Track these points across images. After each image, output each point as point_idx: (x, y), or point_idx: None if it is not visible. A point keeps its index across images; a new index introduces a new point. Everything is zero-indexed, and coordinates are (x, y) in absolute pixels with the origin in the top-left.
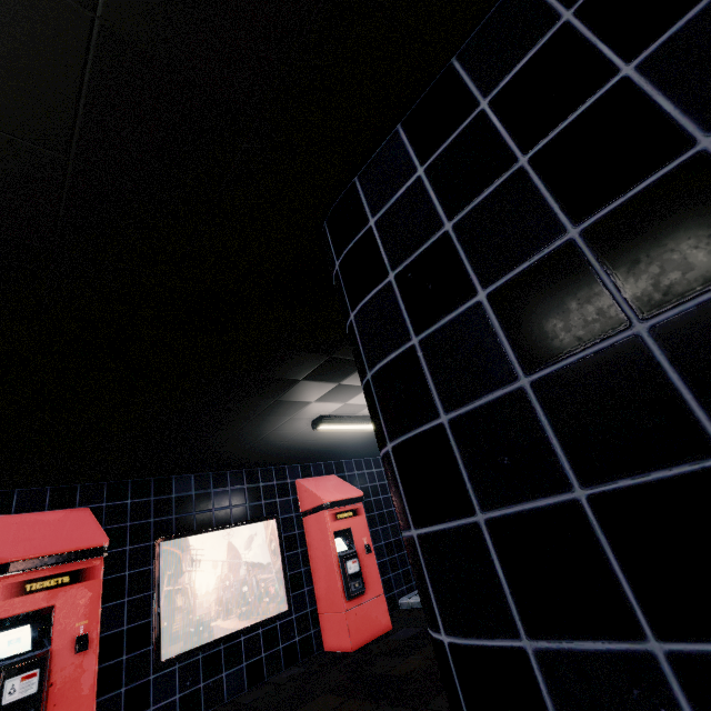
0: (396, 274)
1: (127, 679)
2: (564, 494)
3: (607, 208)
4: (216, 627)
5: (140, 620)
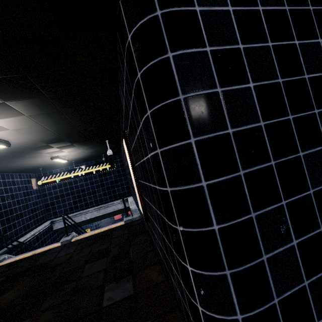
0: (211, 50)
1: None
2: (269, 163)
3: (288, 78)
4: None
5: None
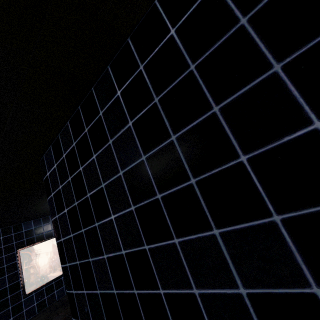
0: (53, 194)
1: (11, 303)
2: (76, 262)
3: (79, 200)
4: (50, 276)
5: (14, 281)
